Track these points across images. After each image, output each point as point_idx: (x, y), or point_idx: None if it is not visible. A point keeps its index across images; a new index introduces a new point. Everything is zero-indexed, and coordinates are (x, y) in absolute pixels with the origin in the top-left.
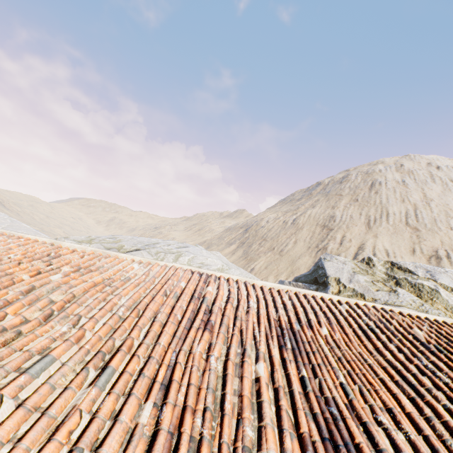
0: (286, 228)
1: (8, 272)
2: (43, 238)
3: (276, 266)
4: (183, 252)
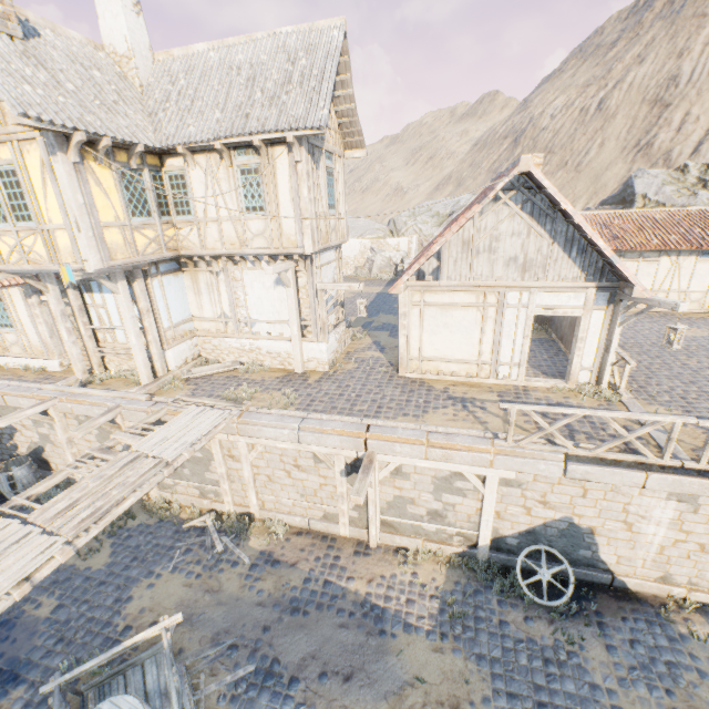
0: (585, 123)
1: None
2: None
3: (571, 190)
4: None
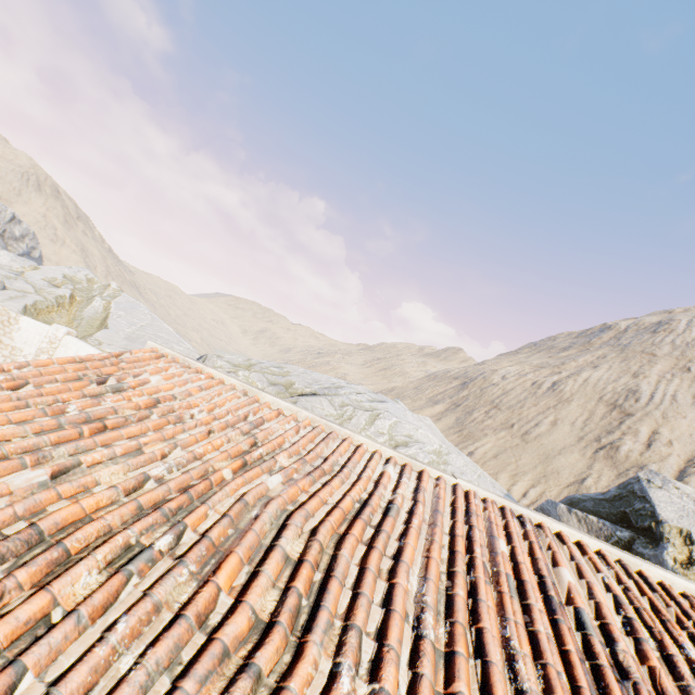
0: (537, 395)
1: (196, 452)
2: (232, 379)
3: (514, 458)
4: (381, 411)
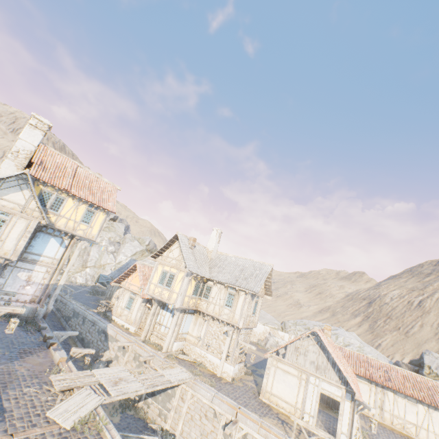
0: (411, 309)
1: None
2: None
3: (401, 346)
4: (338, 334)
